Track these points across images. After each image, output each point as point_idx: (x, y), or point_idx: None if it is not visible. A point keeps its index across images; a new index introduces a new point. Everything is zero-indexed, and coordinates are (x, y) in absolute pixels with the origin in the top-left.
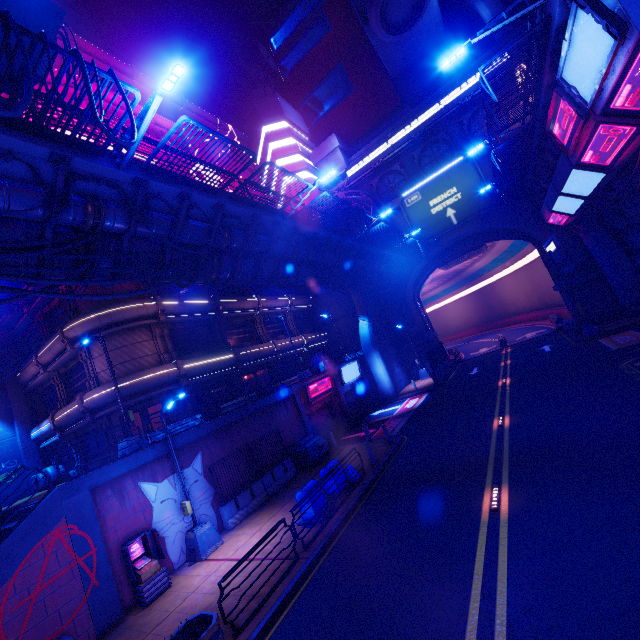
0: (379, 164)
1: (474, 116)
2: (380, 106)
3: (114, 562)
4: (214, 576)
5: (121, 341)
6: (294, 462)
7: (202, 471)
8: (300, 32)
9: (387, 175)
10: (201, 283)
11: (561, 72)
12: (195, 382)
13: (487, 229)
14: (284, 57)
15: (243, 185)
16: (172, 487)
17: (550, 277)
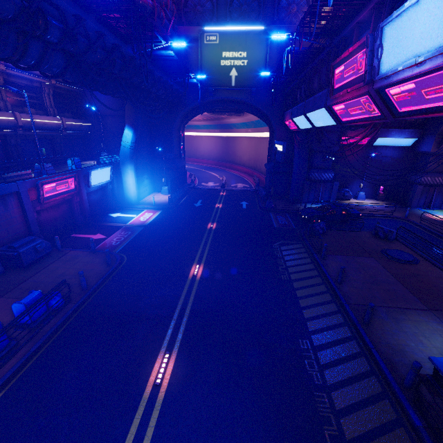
0: None
1: None
2: None
3: None
4: None
5: None
6: (2, 262)
7: None
8: None
9: None
10: None
11: (387, 22)
12: None
13: (250, 103)
14: None
15: None
16: None
17: (267, 154)
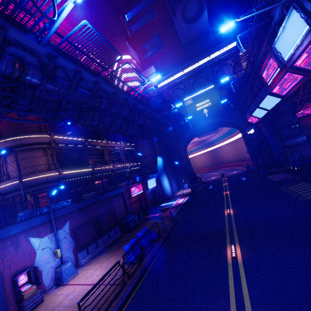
0: (174, 83)
1: (219, 68)
2: (176, 57)
3: (6, 287)
4: (72, 295)
5: (26, 155)
6: (120, 228)
7: (69, 232)
8: (140, 14)
9: (177, 89)
10: (80, 125)
11: (275, 44)
12: (68, 182)
13: (221, 121)
14: (131, 25)
15: (112, 73)
16: (50, 241)
17: (245, 147)
